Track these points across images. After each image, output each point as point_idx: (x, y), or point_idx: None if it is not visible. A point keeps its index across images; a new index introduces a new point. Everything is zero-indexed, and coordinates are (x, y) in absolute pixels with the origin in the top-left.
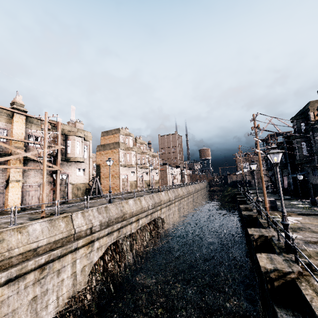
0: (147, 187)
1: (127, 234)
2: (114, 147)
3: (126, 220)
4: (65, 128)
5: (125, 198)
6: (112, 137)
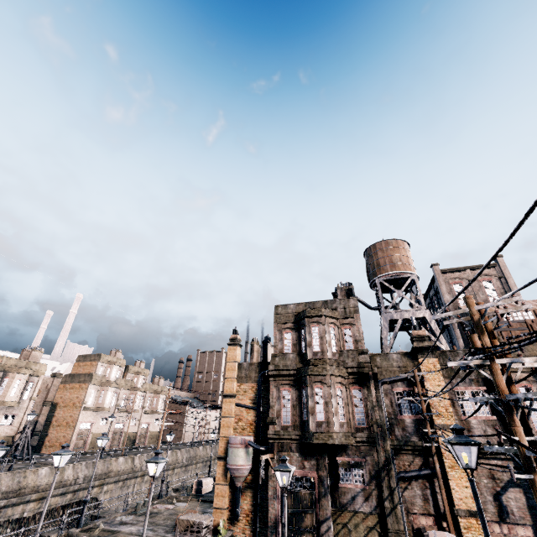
0: (130, 443)
1: (14, 518)
2: (84, 380)
3: (20, 496)
4: (9, 363)
5: (48, 464)
6: (88, 365)
